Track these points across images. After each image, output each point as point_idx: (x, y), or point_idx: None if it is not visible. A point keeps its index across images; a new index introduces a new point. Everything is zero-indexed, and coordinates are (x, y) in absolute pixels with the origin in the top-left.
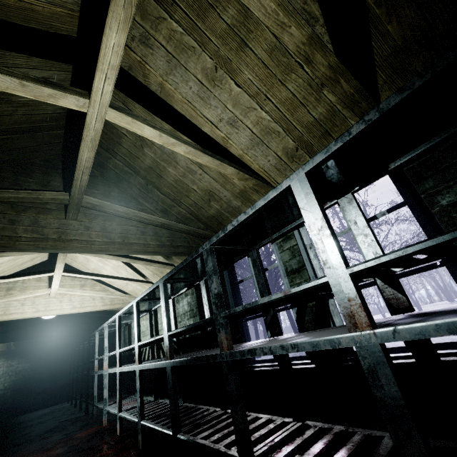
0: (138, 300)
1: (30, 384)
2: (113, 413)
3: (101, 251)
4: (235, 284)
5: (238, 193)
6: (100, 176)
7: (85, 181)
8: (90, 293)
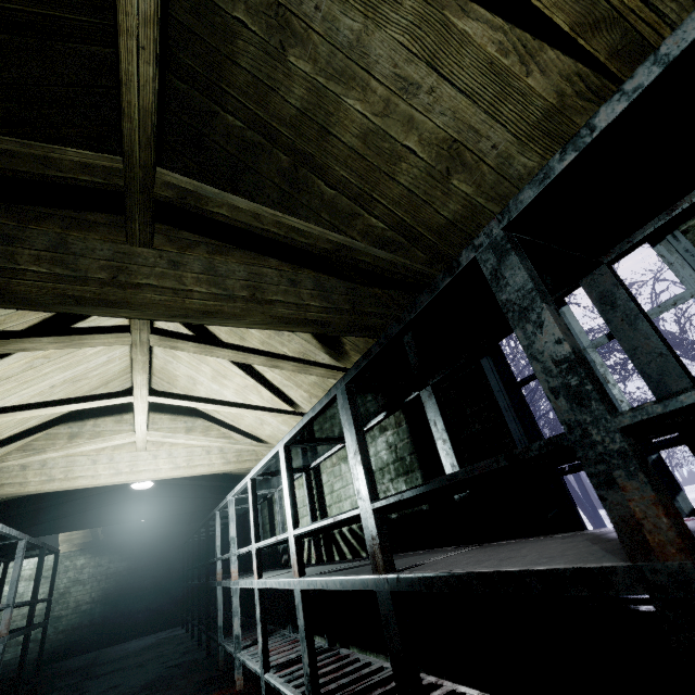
0: (289, 440)
1: (127, 595)
2: (253, 670)
3: (206, 316)
4: (523, 383)
5: (537, 123)
6: (198, 174)
7: (149, 90)
8: (201, 441)
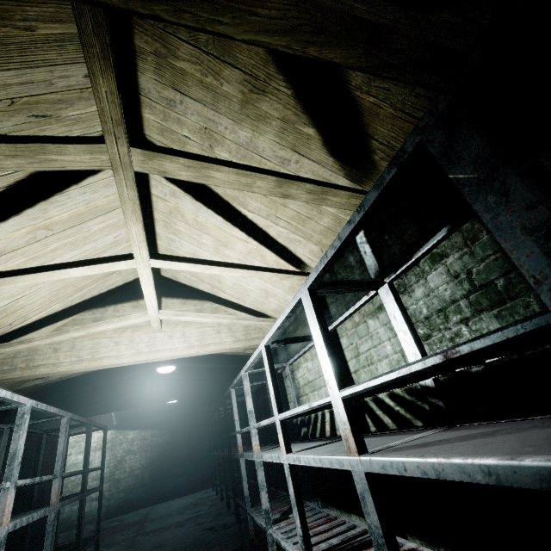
0: (315, 279)
1: (167, 462)
2: None
3: None
4: None
5: None
6: None
7: None
8: (210, 318)
